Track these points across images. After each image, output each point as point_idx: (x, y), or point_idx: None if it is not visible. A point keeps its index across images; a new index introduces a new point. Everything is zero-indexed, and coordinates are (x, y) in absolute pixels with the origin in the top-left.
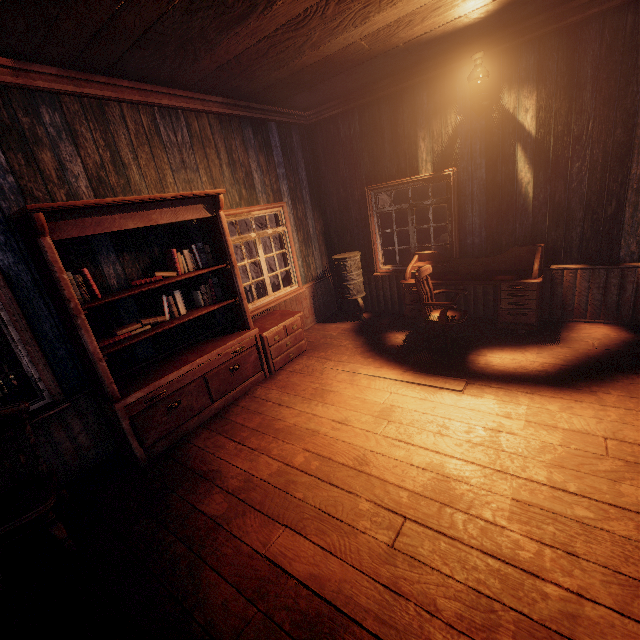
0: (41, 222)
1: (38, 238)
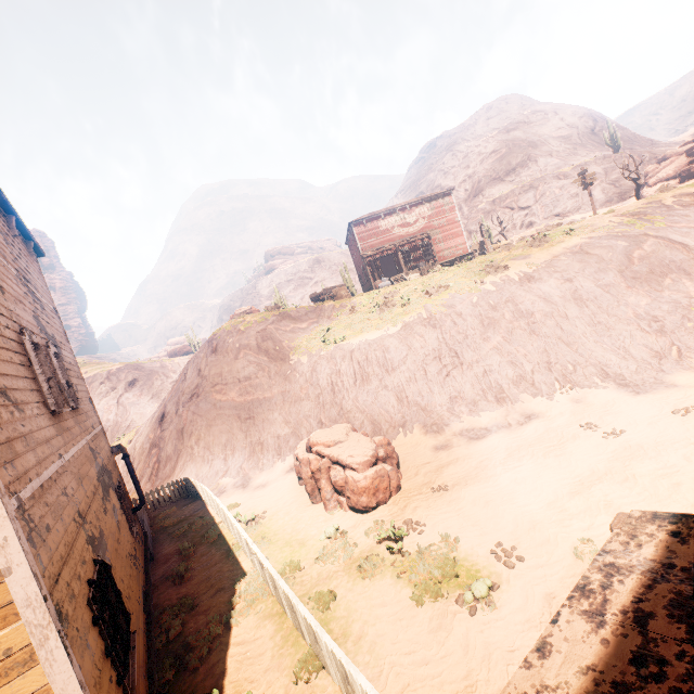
0: None
1: None
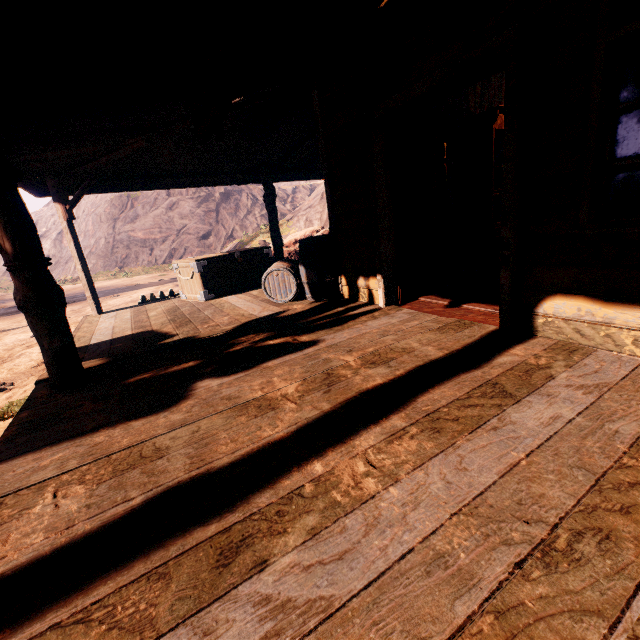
0: (497, 116)
1: (491, 125)
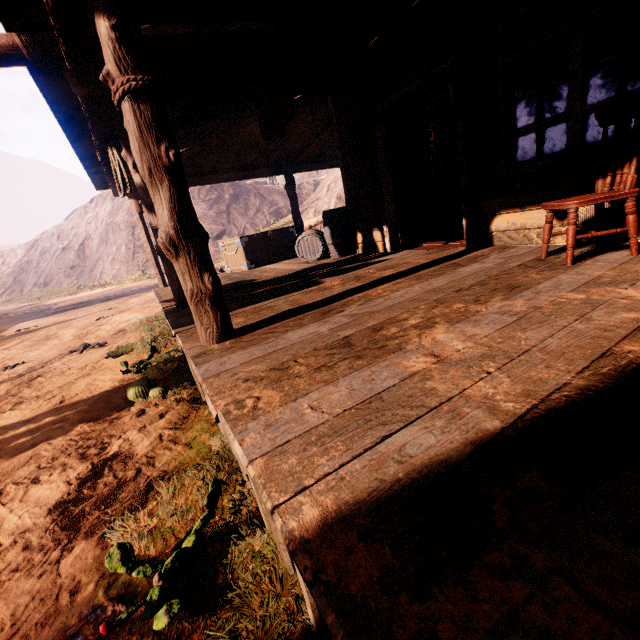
0: None
1: None
